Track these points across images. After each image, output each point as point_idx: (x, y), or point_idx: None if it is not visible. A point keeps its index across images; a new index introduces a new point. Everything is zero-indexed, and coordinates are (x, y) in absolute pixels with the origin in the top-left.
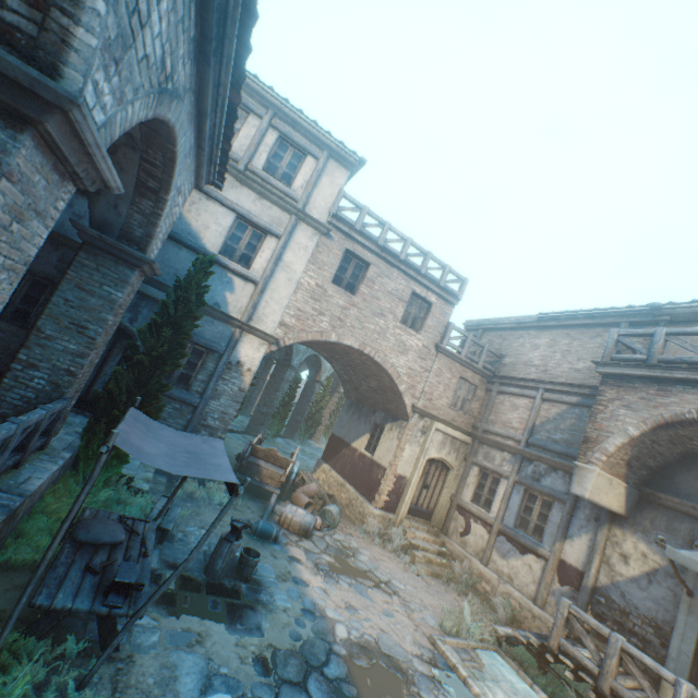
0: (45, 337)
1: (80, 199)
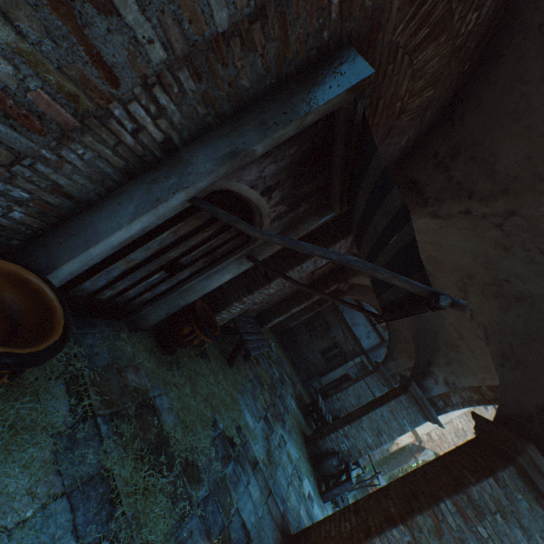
0: (347, 393)
1: (373, 331)
